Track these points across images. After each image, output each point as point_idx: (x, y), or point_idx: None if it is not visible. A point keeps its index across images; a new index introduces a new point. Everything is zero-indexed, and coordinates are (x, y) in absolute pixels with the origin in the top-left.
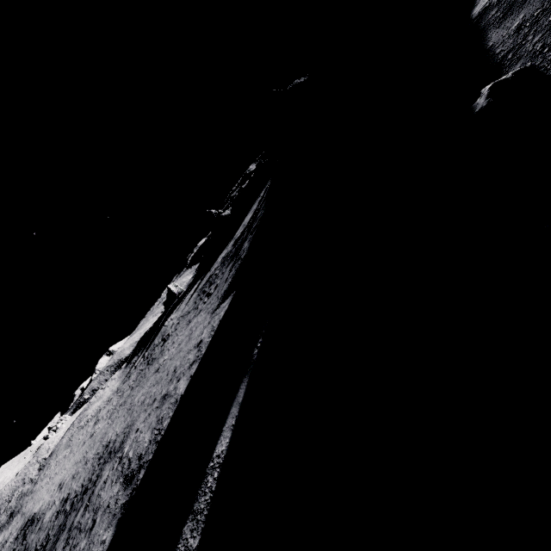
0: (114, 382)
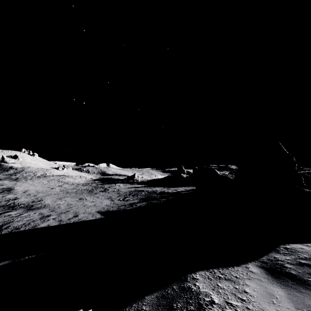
0: (84, 179)
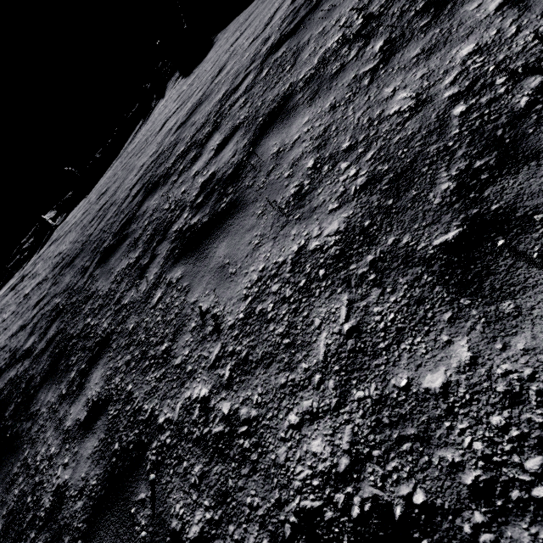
0: None
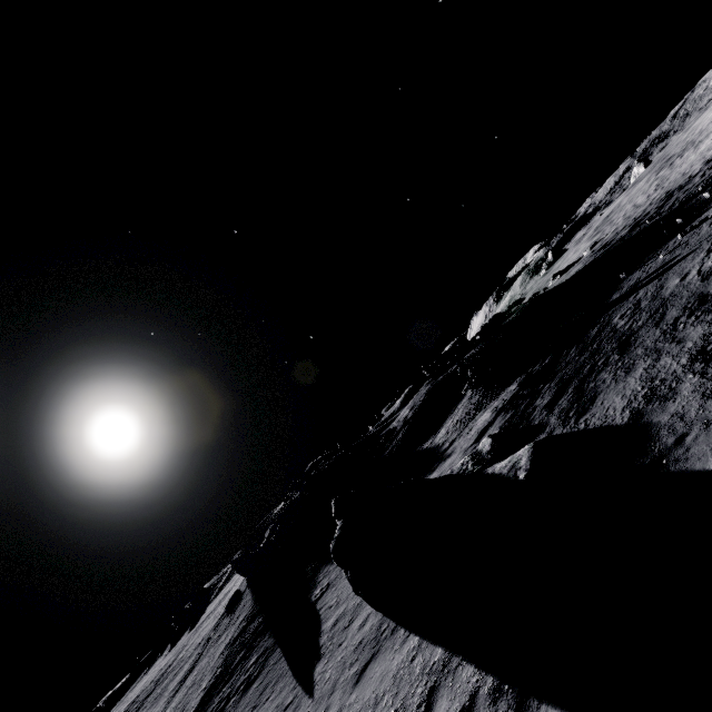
0: None
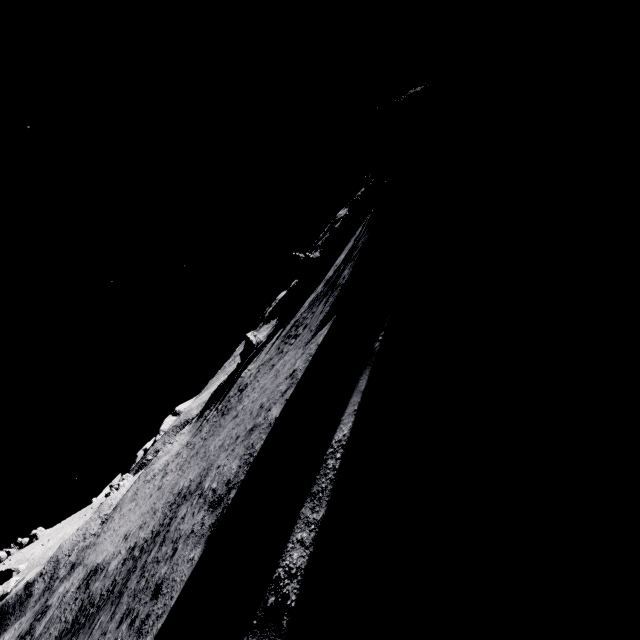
0: (183, 437)
